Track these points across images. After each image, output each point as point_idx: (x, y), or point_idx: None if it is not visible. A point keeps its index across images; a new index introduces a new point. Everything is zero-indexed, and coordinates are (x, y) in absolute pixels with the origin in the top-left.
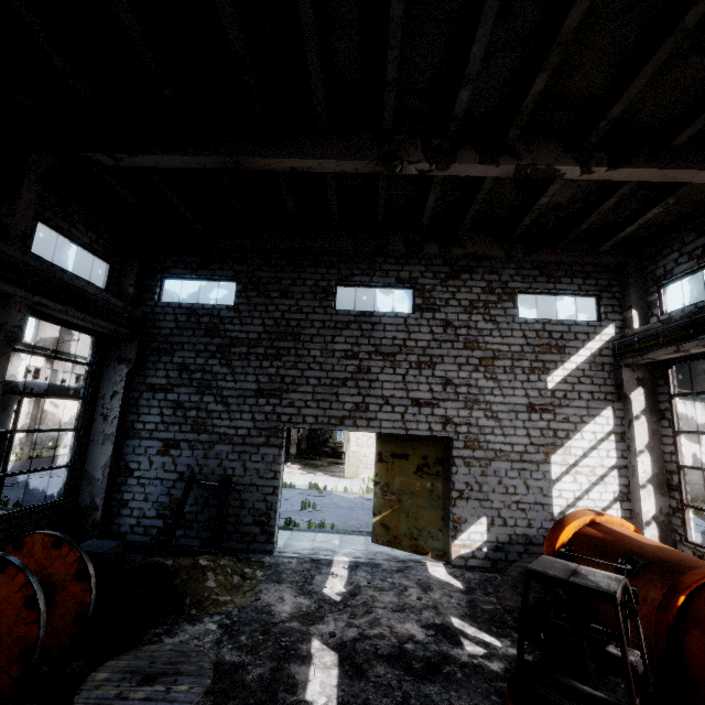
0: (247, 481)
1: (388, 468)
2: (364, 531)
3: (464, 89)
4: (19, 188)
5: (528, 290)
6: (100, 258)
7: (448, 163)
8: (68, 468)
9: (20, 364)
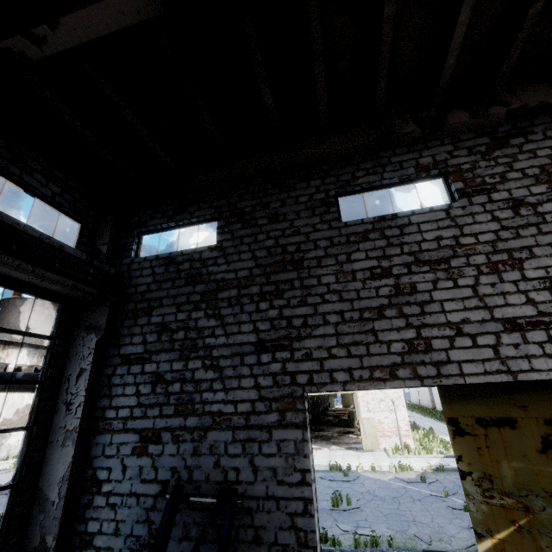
0: (259, 492)
1: (479, 446)
2: (442, 551)
3: None
4: None
5: None
6: (68, 215)
7: None
8: (11, 489)
9: None
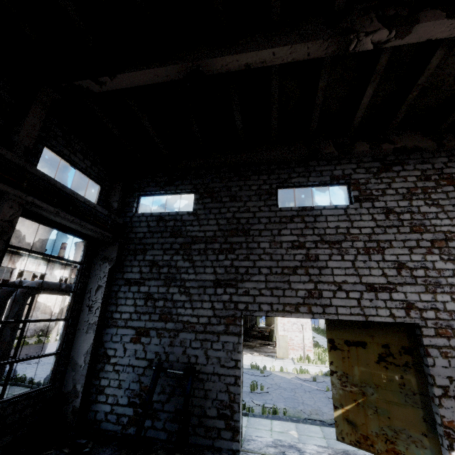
0: (209, 370)
1: (343, 356)
2: (316, 419)
3: None
4: (26, 113)
5: None
6: (94, 180)
7: (411, 25)
8: (56, 355)
9: (56, 275)
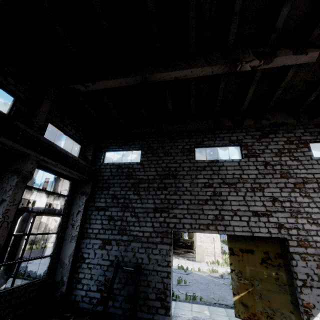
0: (150, 268)
1: (239, 259)
2: (222, 304)
3: (285, 7)
4: (40, 104)
5: (315, 140)
6: (77, 142)
7: (272, 58)
8: (51, 257)
9: (43, 201)
